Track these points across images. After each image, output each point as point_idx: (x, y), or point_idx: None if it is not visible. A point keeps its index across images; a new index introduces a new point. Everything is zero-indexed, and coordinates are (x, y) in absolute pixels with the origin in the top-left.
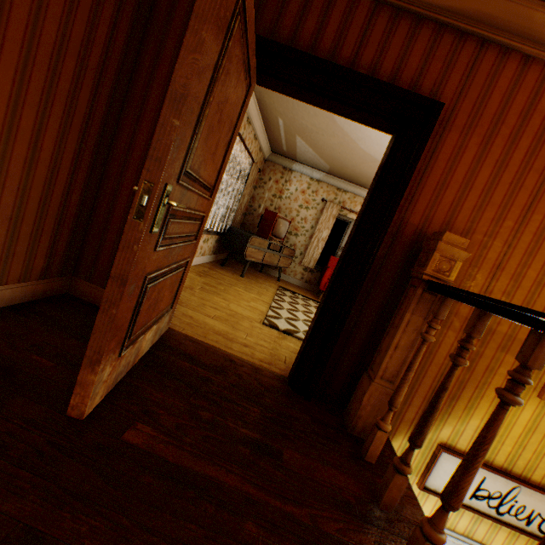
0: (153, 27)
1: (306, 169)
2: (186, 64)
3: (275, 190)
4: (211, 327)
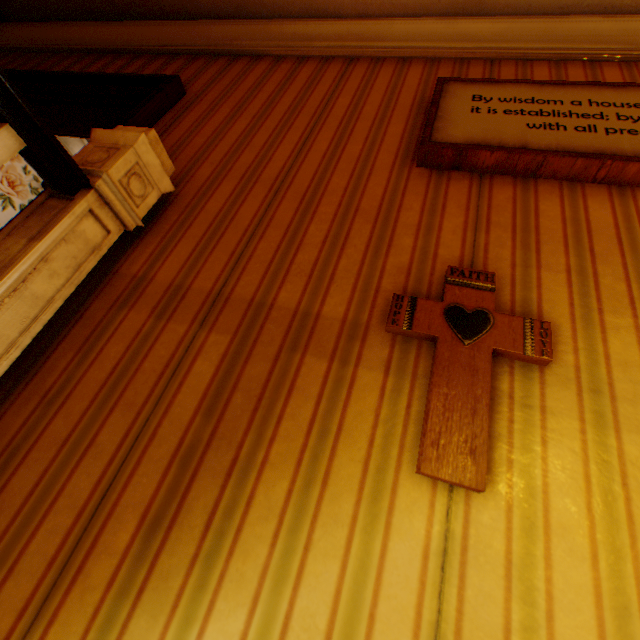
0: None
1: None
2: None
3: None
4: None
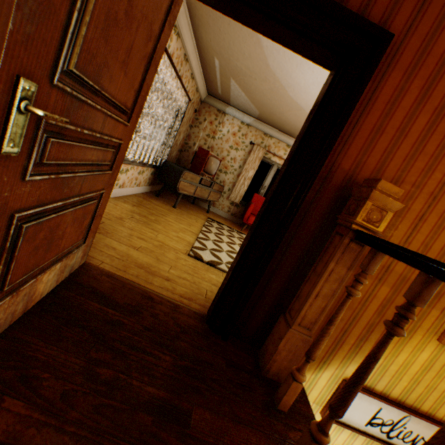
0: None
1: (238, 113)
2: None
3: (209, 130)
4: (134, 260)
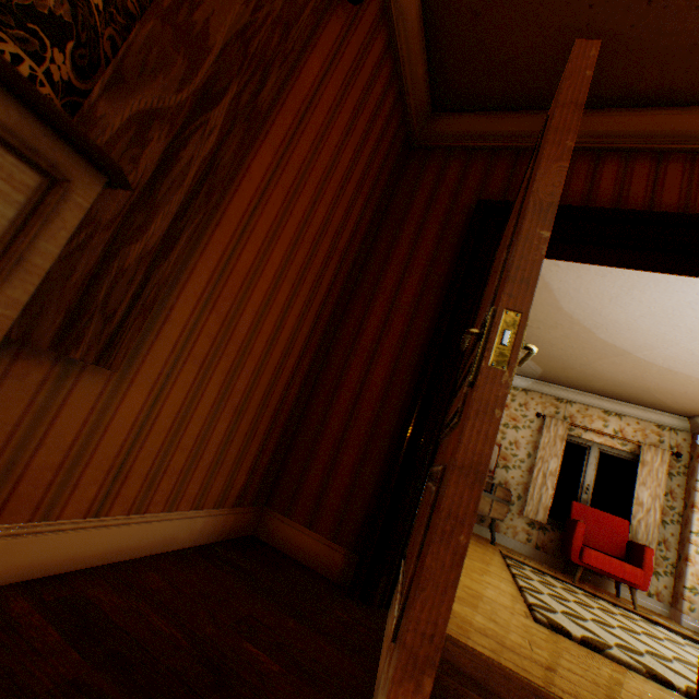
0: (388, 218)
1: None
2: (549, 173)
3: None
4: (463, 616)
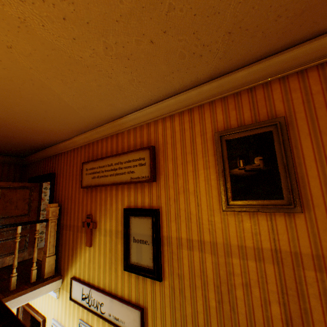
0: None
1: None
2: None
3: None
4: None
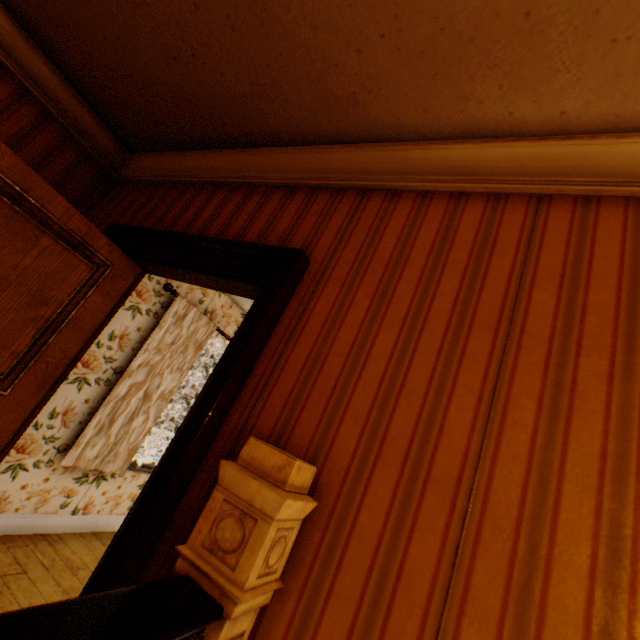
0: None
1: None
2: None
3: None
4: None
